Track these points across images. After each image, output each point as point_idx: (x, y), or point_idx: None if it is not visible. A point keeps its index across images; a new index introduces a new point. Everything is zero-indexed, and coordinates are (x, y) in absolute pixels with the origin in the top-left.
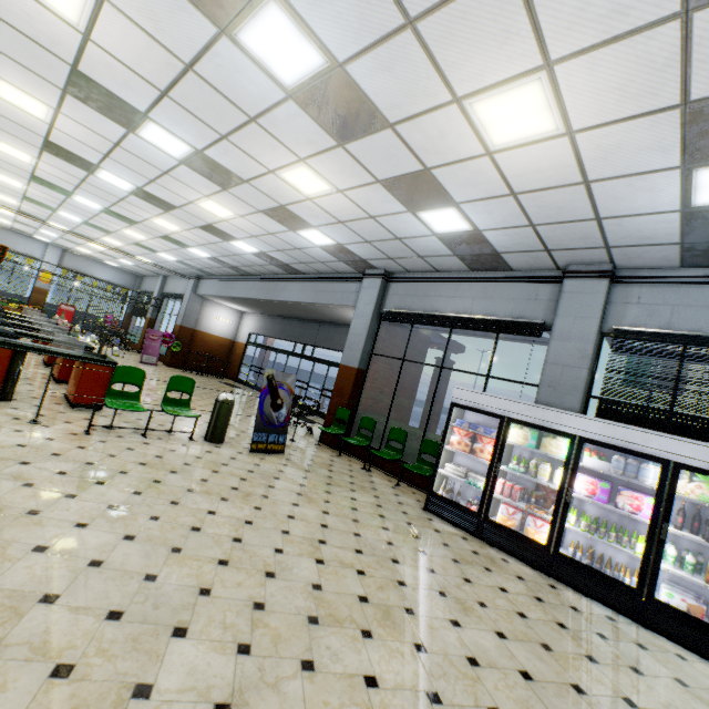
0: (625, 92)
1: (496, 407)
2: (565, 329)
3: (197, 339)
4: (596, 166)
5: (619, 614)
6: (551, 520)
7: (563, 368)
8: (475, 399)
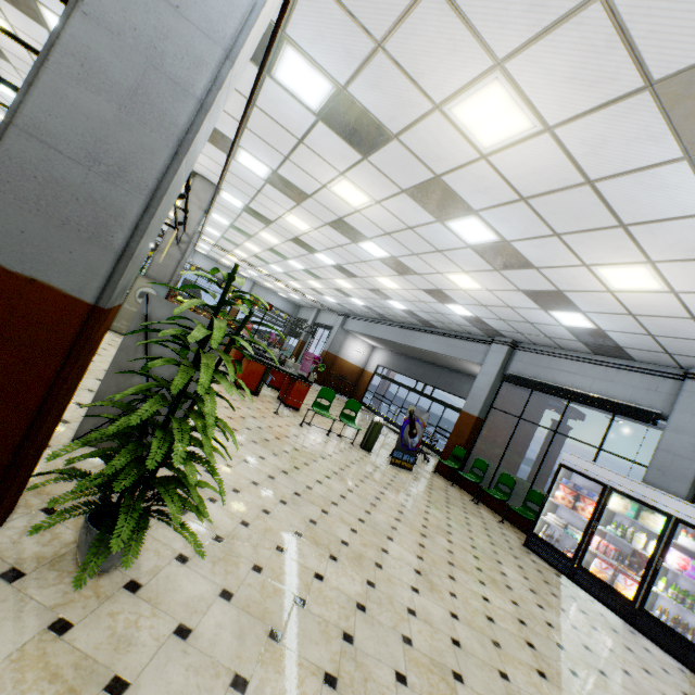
0: None
1: (601, 475)
2: (680, 423)
3: (336, 363)
4: None
5: (694, 674)
6: (639, 580)
7: (674, 456)
8: (582, 465)
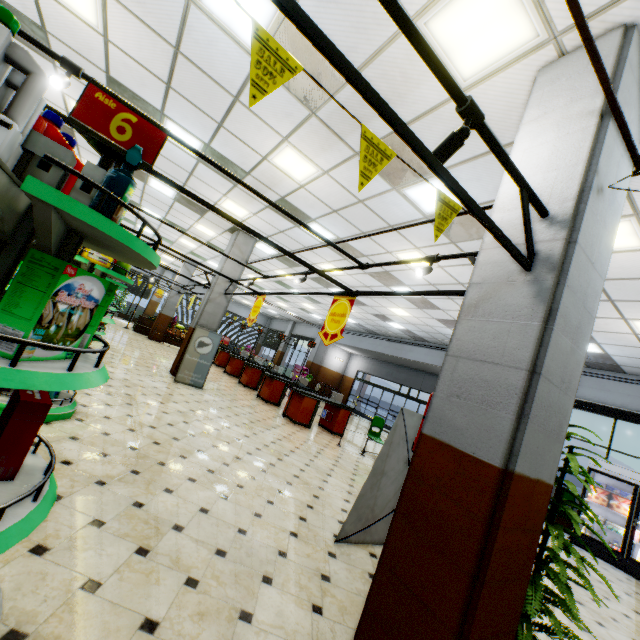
0: None
1: (630, 477)
2: None
3: (320, 372)
4: None
5: None
6: None
7: None
8: (610, 468)
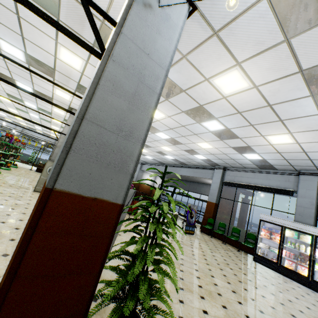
0: (314, 138)
1: (279, 222)
2: (302, 193)
3: (140, 186)
4: (307, 149)
5: None
6: (308, 266)
7: (304, 208)
8: (270, 218)
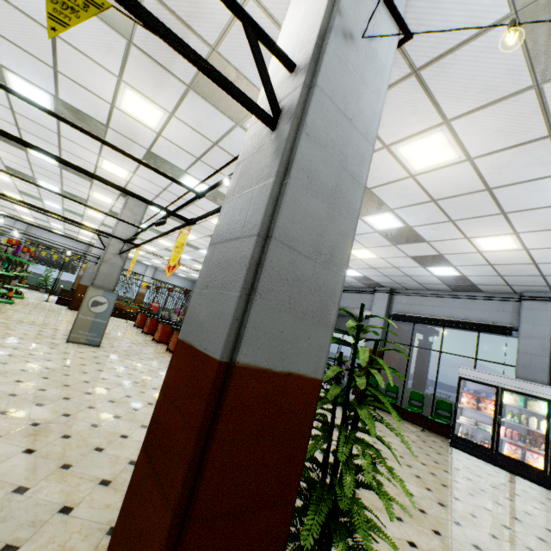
0: None
1: (492, 380)
2: (528, 331)
3: None
4: (540, 259)
5: None
6: (543, 453)
7: (531, 356)
8: (476, 375)
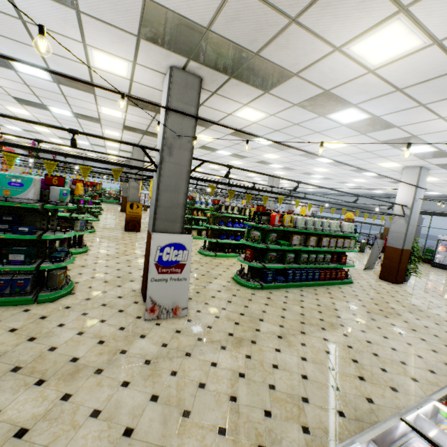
0: None
1: None
2: None
3: None
4: None
5: None
6: None
7: None
8: (446, 238)
